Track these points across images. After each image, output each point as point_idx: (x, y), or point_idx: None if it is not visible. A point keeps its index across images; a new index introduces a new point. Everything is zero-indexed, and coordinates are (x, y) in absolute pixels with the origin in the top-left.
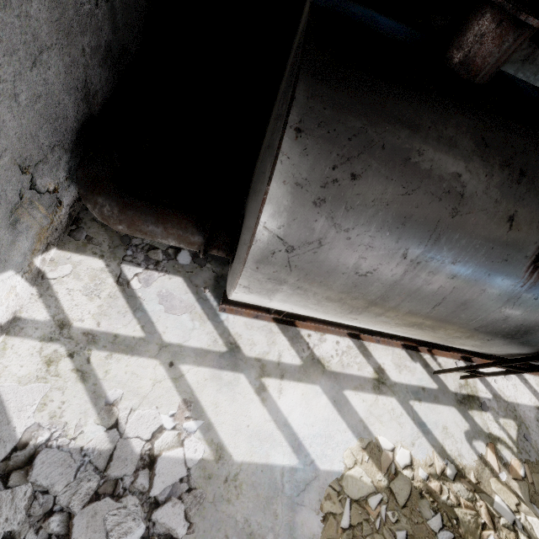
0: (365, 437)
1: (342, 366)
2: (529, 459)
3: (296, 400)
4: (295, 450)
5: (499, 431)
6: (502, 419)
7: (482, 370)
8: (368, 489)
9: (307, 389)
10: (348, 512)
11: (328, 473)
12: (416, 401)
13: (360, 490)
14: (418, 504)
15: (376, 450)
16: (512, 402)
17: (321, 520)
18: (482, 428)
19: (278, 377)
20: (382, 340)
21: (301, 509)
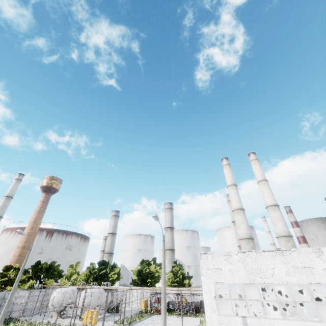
0: None
1: None
2: None
3: None
4: None
5: None
6: None
7: None
8: None
9: None
10: None
11: None
12: None
13: None
14: None
15: None
16: None
17: None
18: None
19: None
20: None
21: None
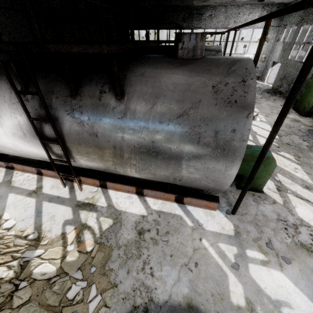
0: None
1: (20, 184)
2: (104, 242)
3: None
4: None
5: (94, 223)
6: (103, 218)
7: (112, 193)
8: None
9: None
10: None
11: None
12: (48, 201)
13: None
14: None
15: None
16: (121, 210)
17: None
18: (82, 220)
19: None
20: (54, 176)
21: None
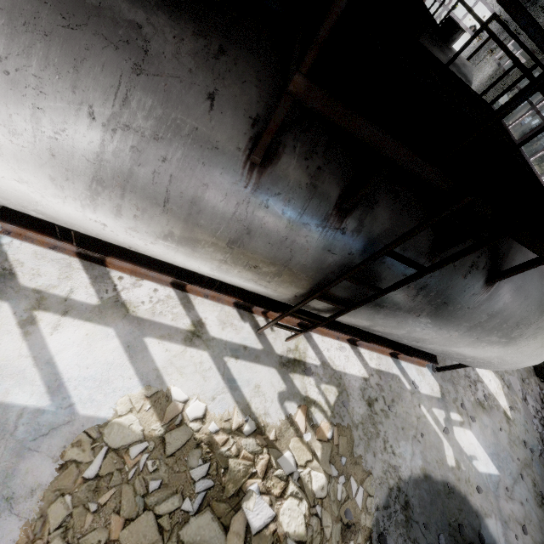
0: (155, 386)
1: (152, 314)
2: (341, 423)
3: (74, 339)
4: (50, 391)
5: (318, 395)
6: (324, 385)
7: (318, 340)
8: (134, 437)
9: (96, 330)
10: (99, 461)
11: (89, 419)
12: (232, 358)
13: (125, 438)
14: (188, 454)
15: (164, 400)
16: (340, 371)
17: (57, 468)
18: (300, 391)
19: (59, 313)
20: (212, 296)
21: (32, 455)
